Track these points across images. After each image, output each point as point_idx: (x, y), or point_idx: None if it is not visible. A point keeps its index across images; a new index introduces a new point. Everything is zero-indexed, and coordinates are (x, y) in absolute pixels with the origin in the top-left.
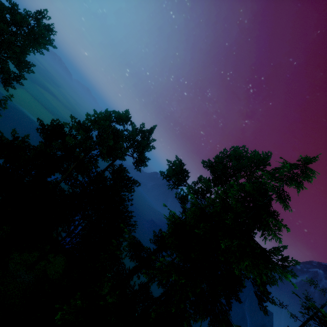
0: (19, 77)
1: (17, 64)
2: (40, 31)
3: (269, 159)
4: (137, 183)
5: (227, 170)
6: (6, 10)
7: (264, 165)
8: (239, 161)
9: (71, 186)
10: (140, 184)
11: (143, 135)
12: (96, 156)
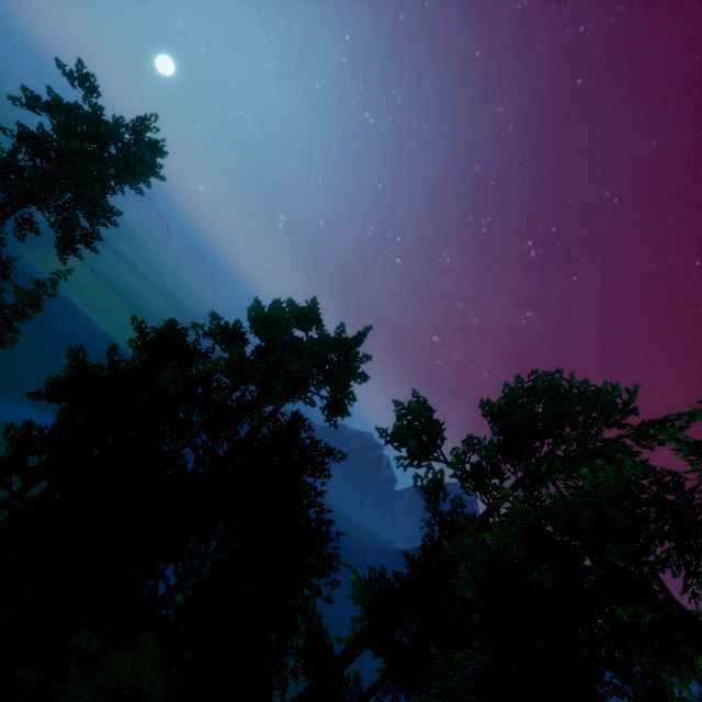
0: (92, 236)
1: (88, 212)
2: (138, 153)
3: (632, 399)
4: (336, 454)
5: (534, 425)
6: (85, 118)
7: (624, 413)
8: (557, 403)
9: (198, 464)
10: (343, 458)
11: (343, 348)
12: (262, 398)
